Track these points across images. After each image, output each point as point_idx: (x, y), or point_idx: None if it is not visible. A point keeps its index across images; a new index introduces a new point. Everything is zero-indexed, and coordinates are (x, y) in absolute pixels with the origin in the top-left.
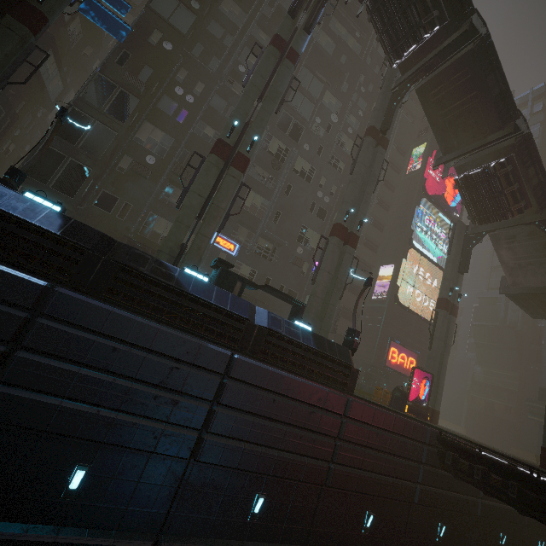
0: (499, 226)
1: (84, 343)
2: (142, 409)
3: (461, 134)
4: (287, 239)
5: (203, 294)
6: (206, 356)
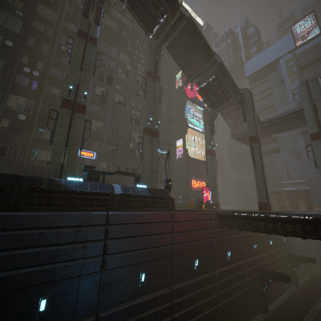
0: (222, 108)
1: (21, 237)
2: (67, 257)
3: (193, 67)
4: (122, 141)
5: (82, 188)
6: (94, 218)
